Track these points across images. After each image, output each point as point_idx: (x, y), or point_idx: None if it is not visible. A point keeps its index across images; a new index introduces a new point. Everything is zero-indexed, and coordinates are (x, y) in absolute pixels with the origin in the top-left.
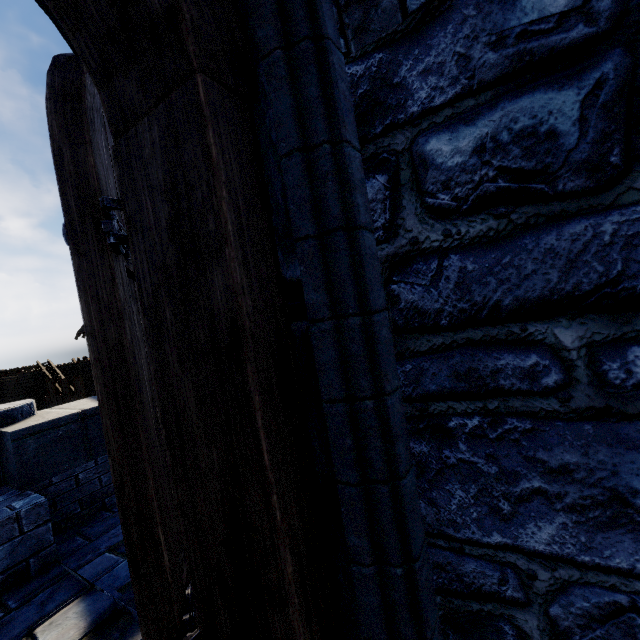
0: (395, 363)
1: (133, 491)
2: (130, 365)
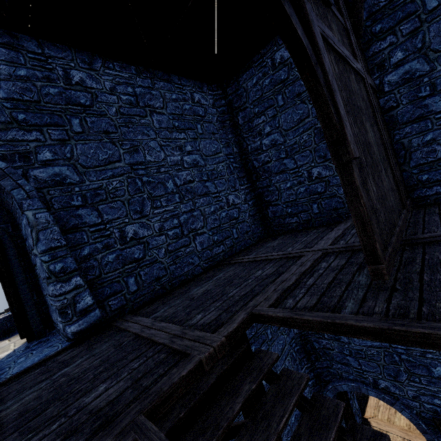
0: (21, 273)
1: (5, 290)
2: (3, 275)
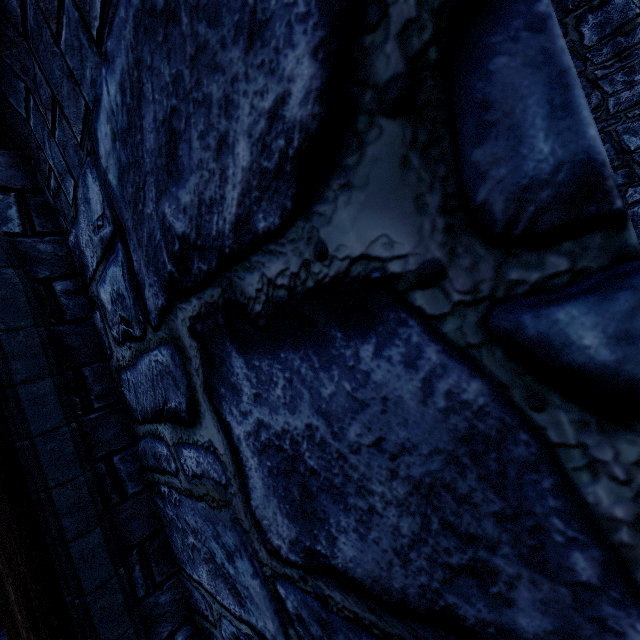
0: (72, 462)
1: None
2: None
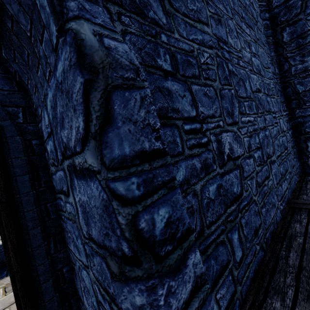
0: (32, 204)
1: (2, 228)
2: None
